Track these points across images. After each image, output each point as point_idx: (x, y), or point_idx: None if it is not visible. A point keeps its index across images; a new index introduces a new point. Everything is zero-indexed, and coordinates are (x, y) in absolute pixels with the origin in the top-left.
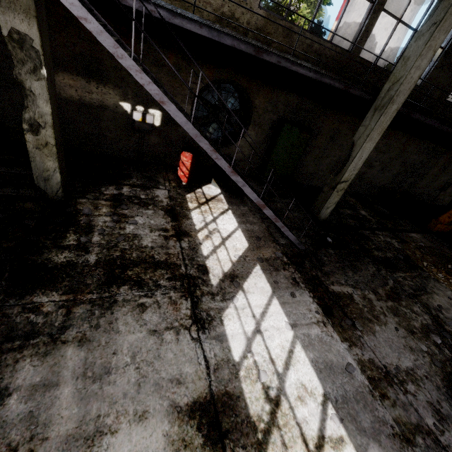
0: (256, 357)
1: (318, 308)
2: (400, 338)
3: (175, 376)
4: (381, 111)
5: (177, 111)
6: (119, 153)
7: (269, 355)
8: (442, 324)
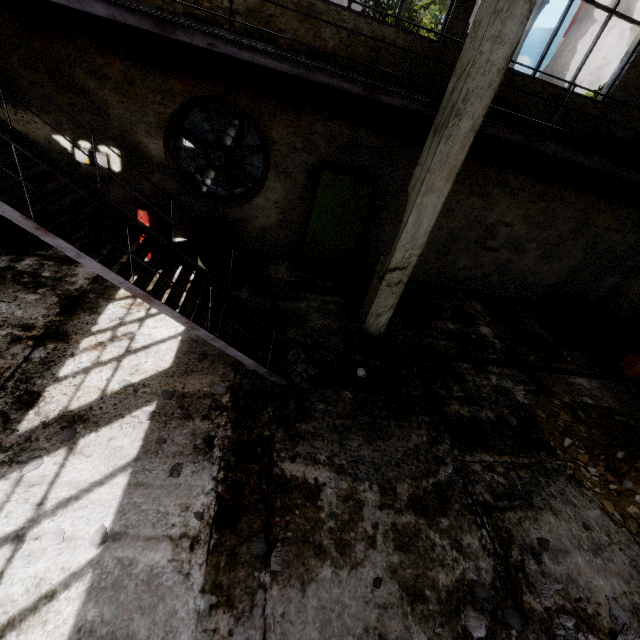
0: None
1: (210, 507)
2: (368, 607)
3: None
4: (441, 133)
5: None
6: None
7: None
8: (520, 588)
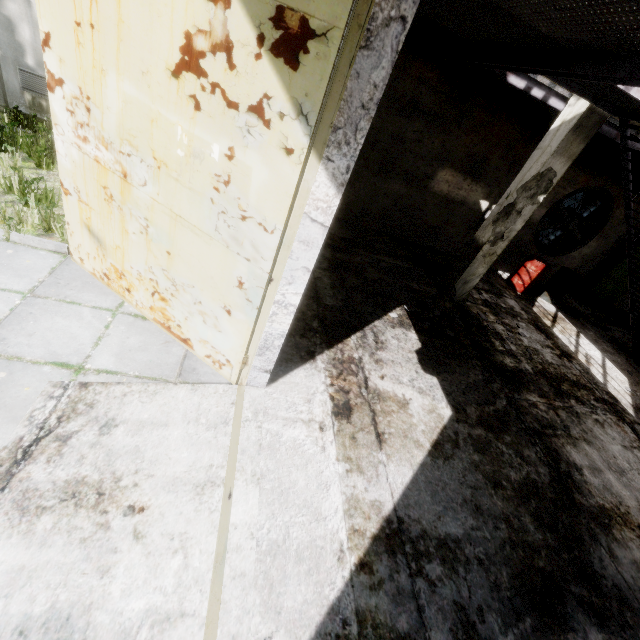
0: None
1: None
2: None
3: None
4: None
5: None
6: (448, 249)
7: None
8: None
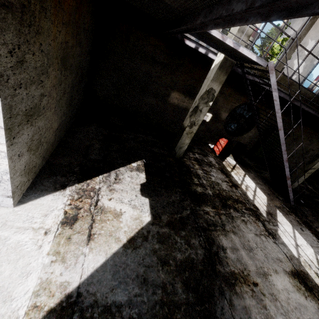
0: (303, 257)
1: (317, 240)
2: None
3: (277, 257)
4: None
5: (283, 133)
6: None
7: (308, 258)
8: None
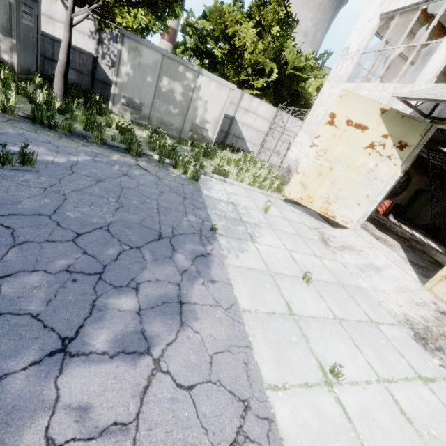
0: None
1: None
2: None
3: None
4: None
5: None
6: None
7: None
8: None
